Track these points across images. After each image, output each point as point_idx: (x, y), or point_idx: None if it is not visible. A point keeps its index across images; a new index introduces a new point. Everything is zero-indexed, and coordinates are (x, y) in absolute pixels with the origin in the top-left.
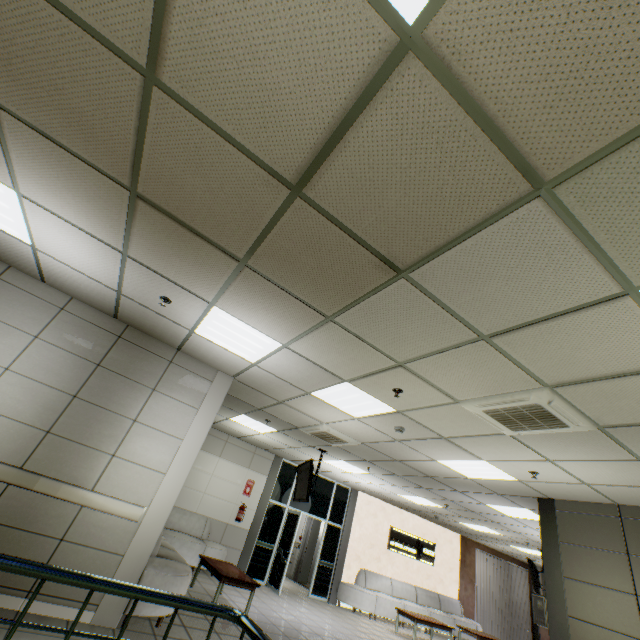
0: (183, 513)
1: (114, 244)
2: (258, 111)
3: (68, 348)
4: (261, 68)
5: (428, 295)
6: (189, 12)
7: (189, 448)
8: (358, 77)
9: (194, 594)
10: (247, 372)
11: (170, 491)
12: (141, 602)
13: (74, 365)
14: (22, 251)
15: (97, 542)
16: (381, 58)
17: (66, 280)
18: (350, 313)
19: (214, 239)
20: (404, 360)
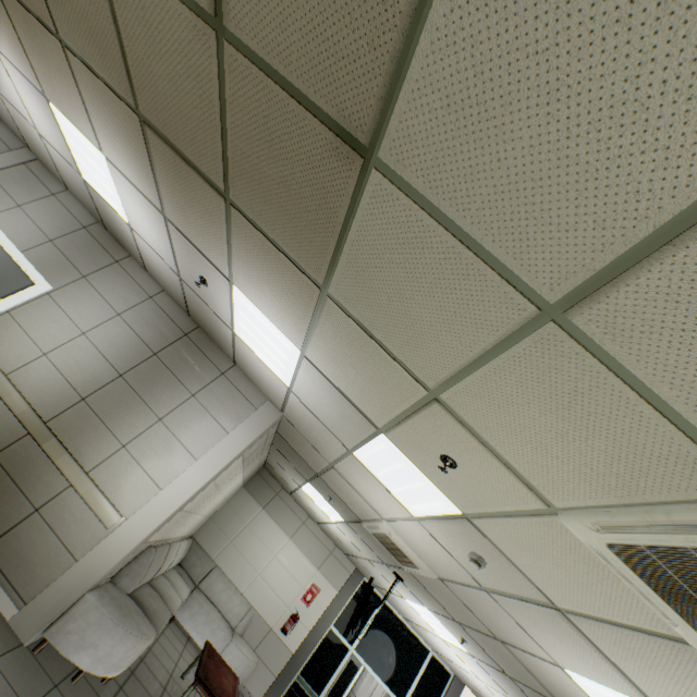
0: (228, 586)
1: (156, 203)
2: None
3: (138, 331)
4: None
5: (422, 205)
6: None
7: (199, 472)
8: None
9: (173, 686)
10: (289, 404)
11: (157, 512)
12: (64, 630)
13: (135, 347)
14: (128, 233)
15: (63, 531)
16: None
17: (154, 266)
18: (340, 274)
19: (199, 165)
20: (436, 384)
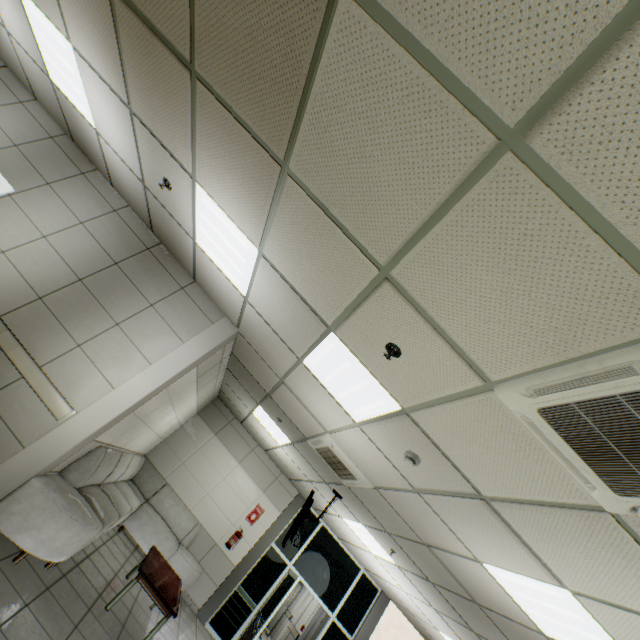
0: (177, 502)
1: (123, 95)
2: None
3: (100, 241)
4: None
5: (390, 31)
6: None
7: (153, 376)
8: None
9: (118, 583)
10: (245, 317)
11: (108, 409)
12: (7, 511)
13: (96, 255)
14: (95, 141)
15: (12, 419)
16: None
17: (119, 177)
18: (302, 142)
19: (165, 33)
20: (388, 259)
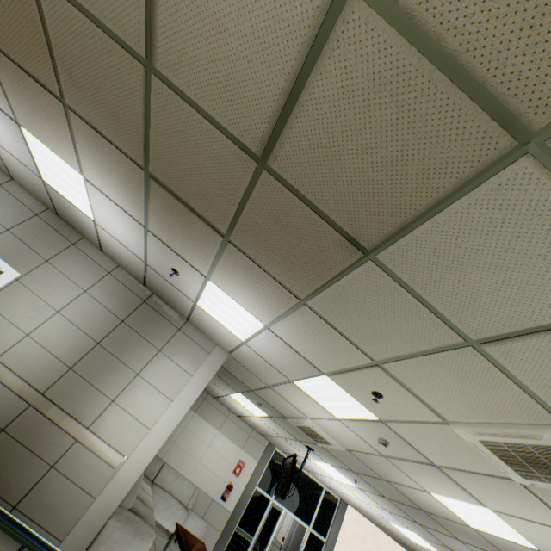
0: (177, 476)
1: (139, 219)
2: (225, 85)
3: (104, 303)
4: (223, 41)
5: (400, 282)
6: (169, 1)
7: (176, 410)
8: (305, 33)
9: None
10: (239, 350)
11: (150, 447)
12: None
13: (105, 318)
14: (89, 225)
15: (78, 478)
16: (324, 7)
17: (114, 250)
18: (321, 297)
19: (203, 214)
20: (381, 359)
